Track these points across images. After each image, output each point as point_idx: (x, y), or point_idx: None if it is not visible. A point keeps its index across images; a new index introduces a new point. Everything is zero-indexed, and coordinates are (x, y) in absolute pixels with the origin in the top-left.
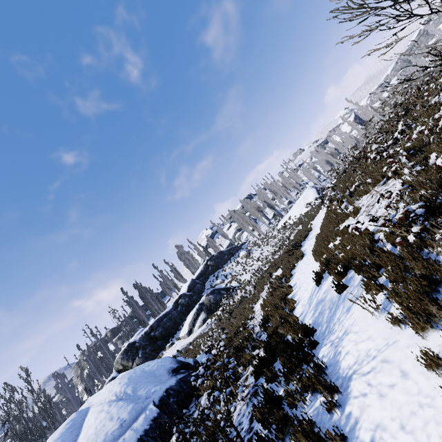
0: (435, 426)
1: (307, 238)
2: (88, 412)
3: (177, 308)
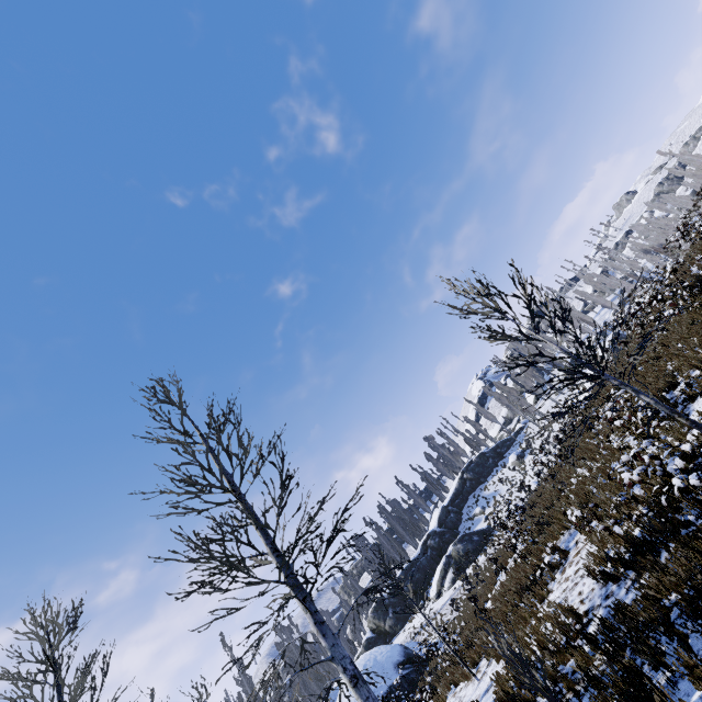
0: None
1: None
2: (338, 691)
3: (427, 552)
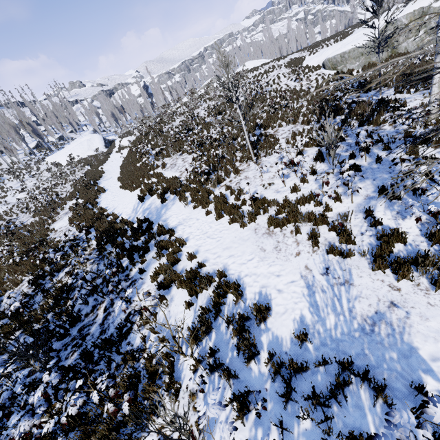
0: (207, 225)
1: (102, 178)
2: None
3: None
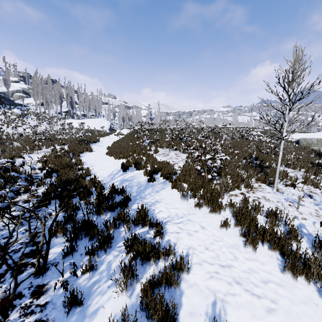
0: (226, 248)
1: (95, 144)
2: None
3: None
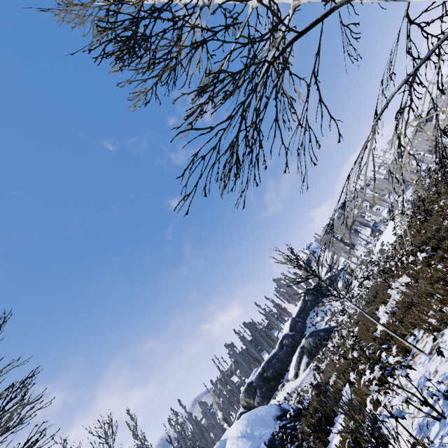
0: None
1: None
2: (226, 442)
3: (283, 349)
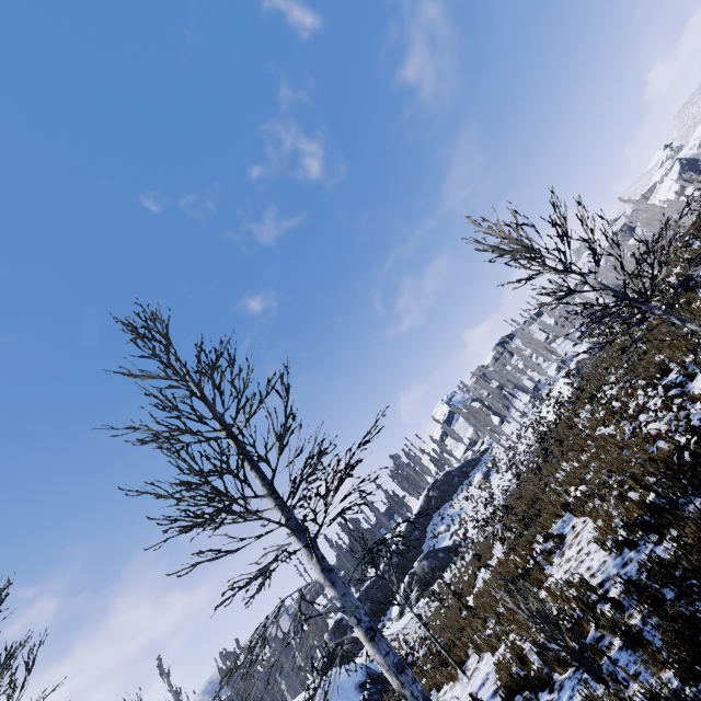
0: None
1: None
2: None
3: (389, 570)
